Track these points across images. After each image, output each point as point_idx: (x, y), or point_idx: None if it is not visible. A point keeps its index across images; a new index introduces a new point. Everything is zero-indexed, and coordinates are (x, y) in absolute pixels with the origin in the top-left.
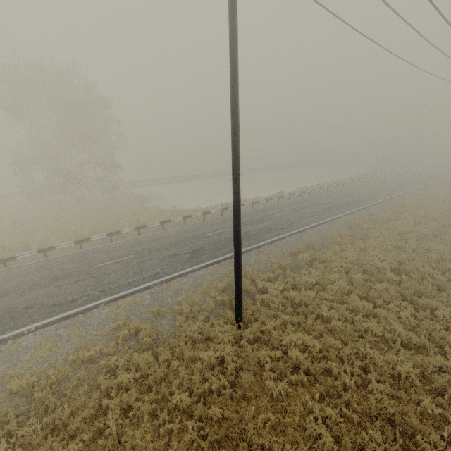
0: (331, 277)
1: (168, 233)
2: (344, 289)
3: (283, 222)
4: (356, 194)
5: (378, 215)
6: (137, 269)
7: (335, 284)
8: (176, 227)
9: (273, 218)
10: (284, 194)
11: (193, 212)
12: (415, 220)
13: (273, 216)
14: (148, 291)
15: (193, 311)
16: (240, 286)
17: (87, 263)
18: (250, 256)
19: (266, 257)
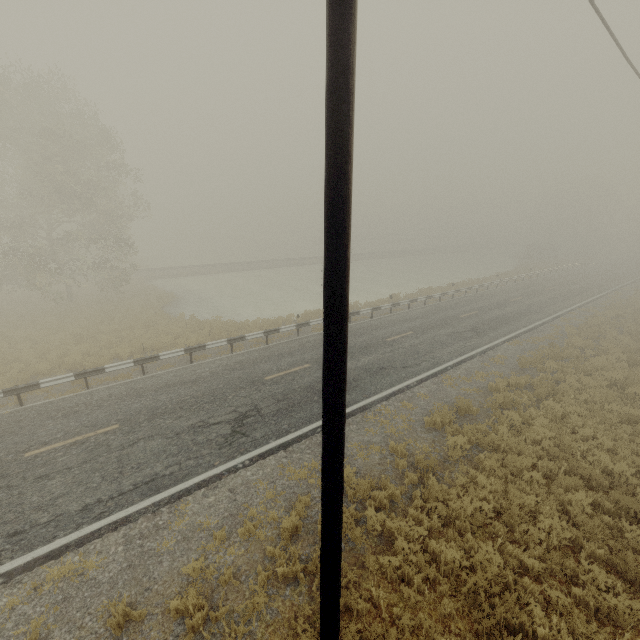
0: (526, 501)
1: (197, 371)
2: (558, 536)
3: (404, 353)
4: (513, 304)
5: (559, 344)
6: (113, 465)
7: (540, 524)
8: (215, 359)
9: (385, 345)
10: (398, 298)
11: (249, 327)
12: (629, 358)
13: (385, 341)
14: (122, 532)
15: (215, 616)
16: (336, 591)
17: (12, 446)
18: (349, 430)
19: (381, 434)
